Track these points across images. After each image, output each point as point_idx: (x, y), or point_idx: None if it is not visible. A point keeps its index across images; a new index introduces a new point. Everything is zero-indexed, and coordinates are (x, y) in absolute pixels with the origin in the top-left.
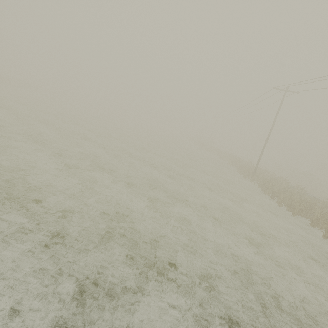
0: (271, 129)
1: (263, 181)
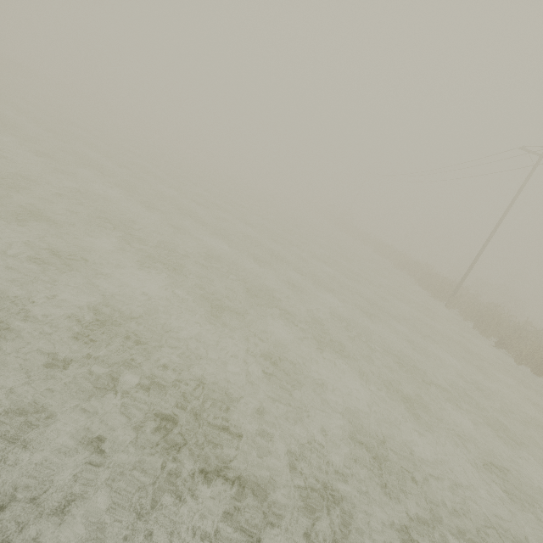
0: (501, 222)
1: (474, 311)
